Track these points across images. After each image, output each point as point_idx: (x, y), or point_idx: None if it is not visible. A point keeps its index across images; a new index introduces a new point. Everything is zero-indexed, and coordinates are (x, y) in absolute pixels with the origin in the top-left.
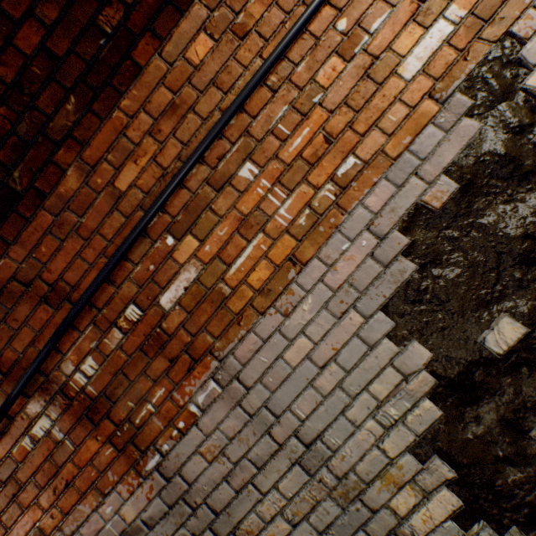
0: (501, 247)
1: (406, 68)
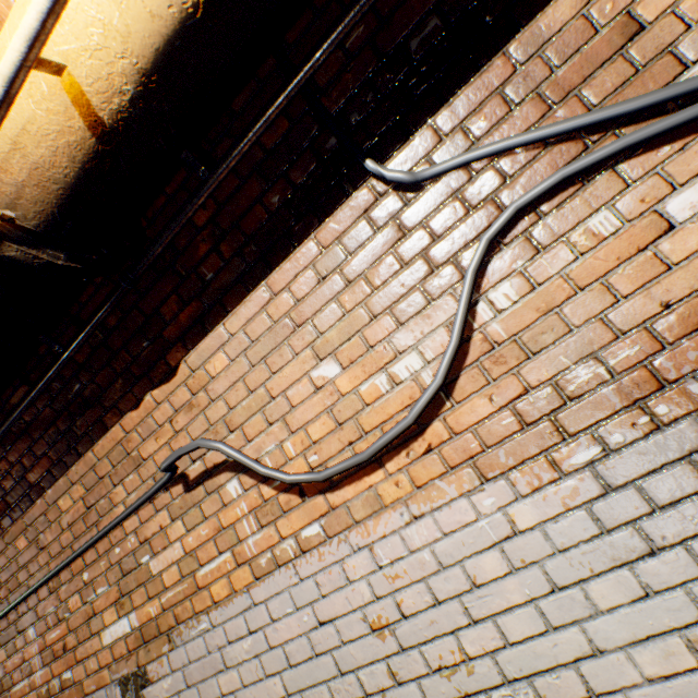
0: None
1: (106, 635)
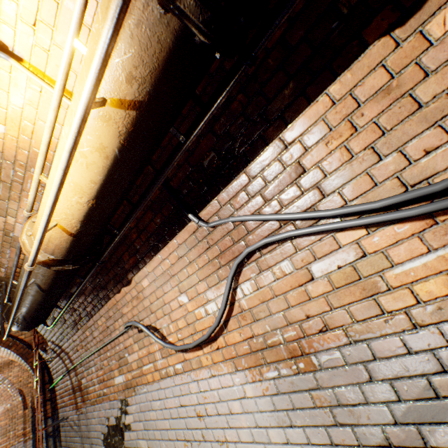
0: (118, 447)
1: (116, 380)
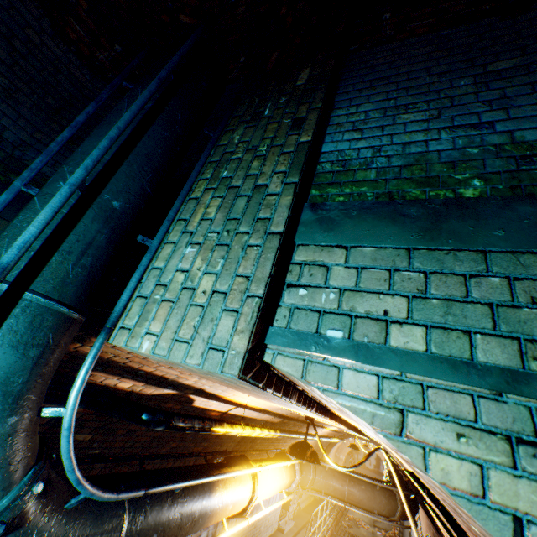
0: None
1: None
